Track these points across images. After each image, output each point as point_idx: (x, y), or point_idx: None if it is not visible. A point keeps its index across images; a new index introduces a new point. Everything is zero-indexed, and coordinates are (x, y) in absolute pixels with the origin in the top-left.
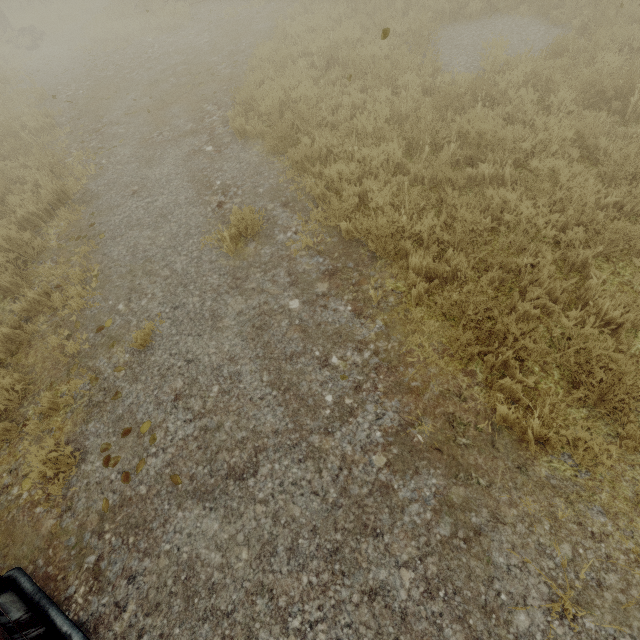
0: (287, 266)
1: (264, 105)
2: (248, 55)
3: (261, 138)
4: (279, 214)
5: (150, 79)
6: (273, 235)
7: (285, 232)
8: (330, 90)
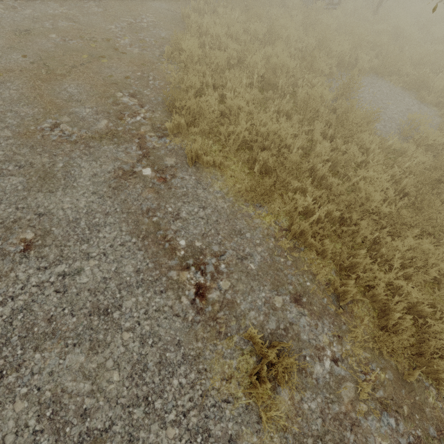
0: (355, 441)
1: (225, 130)
2: (155, 37)
3: (218, 169)
4: (296, 319)
5: (16, 24)
6: (306, 366)
7: (320, 359)
8: (288, 125)
